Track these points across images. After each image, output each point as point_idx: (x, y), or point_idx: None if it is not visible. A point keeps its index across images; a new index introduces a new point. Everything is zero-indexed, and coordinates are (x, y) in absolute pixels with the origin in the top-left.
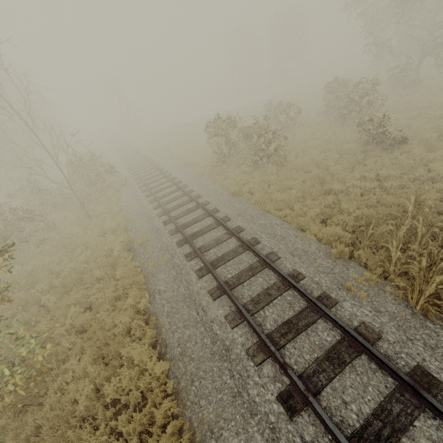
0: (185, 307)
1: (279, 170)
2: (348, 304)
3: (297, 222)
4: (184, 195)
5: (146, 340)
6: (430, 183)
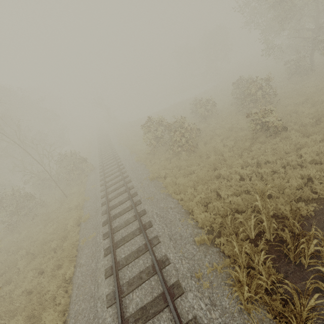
0: (89, 281)
1: (189, 156)
2: (191, 294)
3: (186, 206)
4: (122, 180)
5: (60, 308)
6: (295, 170)
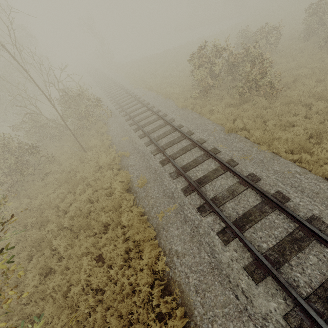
0: (216, 284)
1: (270, 103)
2: None
3: (322, 171)
4: (174, 131)
5: (176, 324)
6: None
